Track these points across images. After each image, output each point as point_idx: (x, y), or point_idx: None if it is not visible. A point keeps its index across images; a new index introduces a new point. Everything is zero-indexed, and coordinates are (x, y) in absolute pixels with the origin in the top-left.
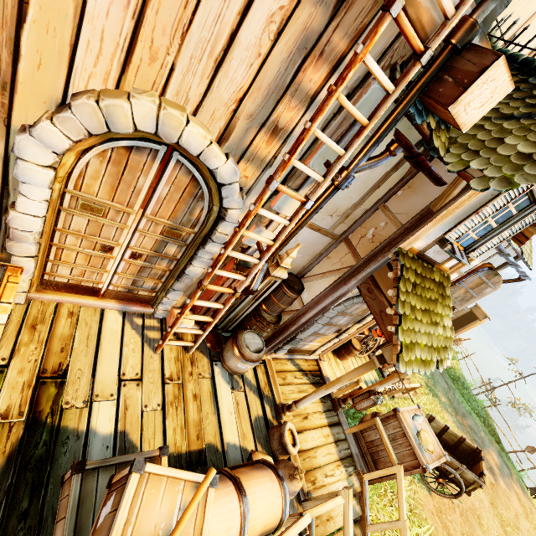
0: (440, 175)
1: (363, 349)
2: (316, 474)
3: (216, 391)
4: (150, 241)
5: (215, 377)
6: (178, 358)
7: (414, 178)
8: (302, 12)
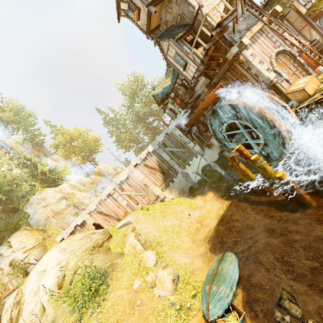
0: (288, 11)
1: None
2: None
3: None
4: (292, 67)
5: None
6: None
7: (287, 18)
8: (263, 36)
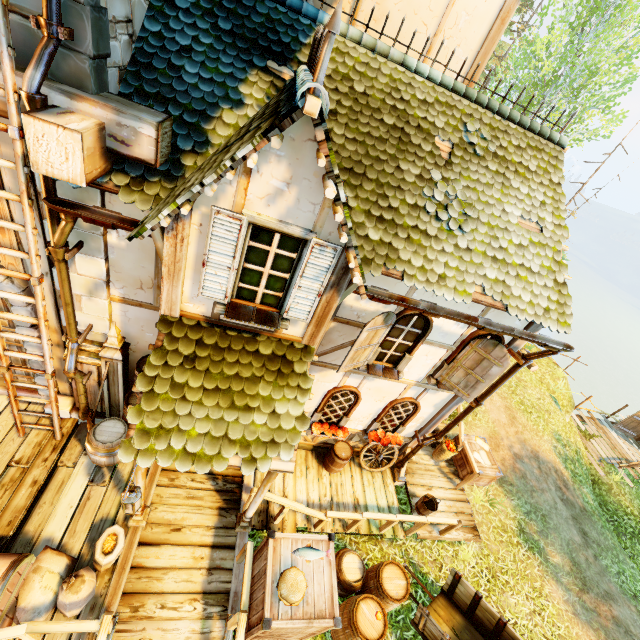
0: None
1: (375, 460)
2: (147, 600)
3: (68, 481)
4: None
5: (76, 466)
6: (41, 443)
7: None
8: None
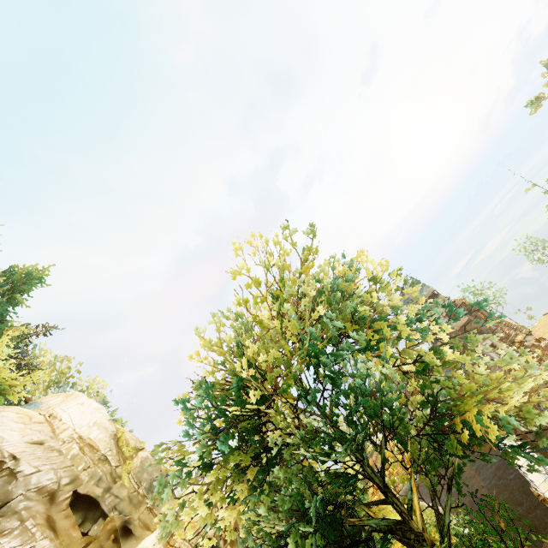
0: None
1: None
2: None
3: None
4: None
5: None
6: None
7: None
8: None
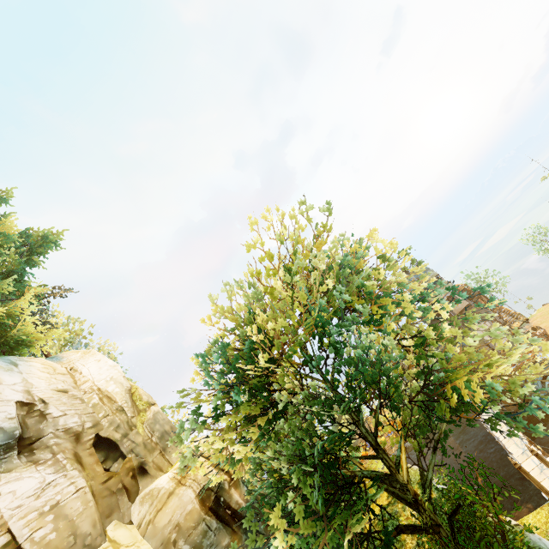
0: None
1: None
2: None
3: None
4: None
5: None
6: None
7: None
8: None
